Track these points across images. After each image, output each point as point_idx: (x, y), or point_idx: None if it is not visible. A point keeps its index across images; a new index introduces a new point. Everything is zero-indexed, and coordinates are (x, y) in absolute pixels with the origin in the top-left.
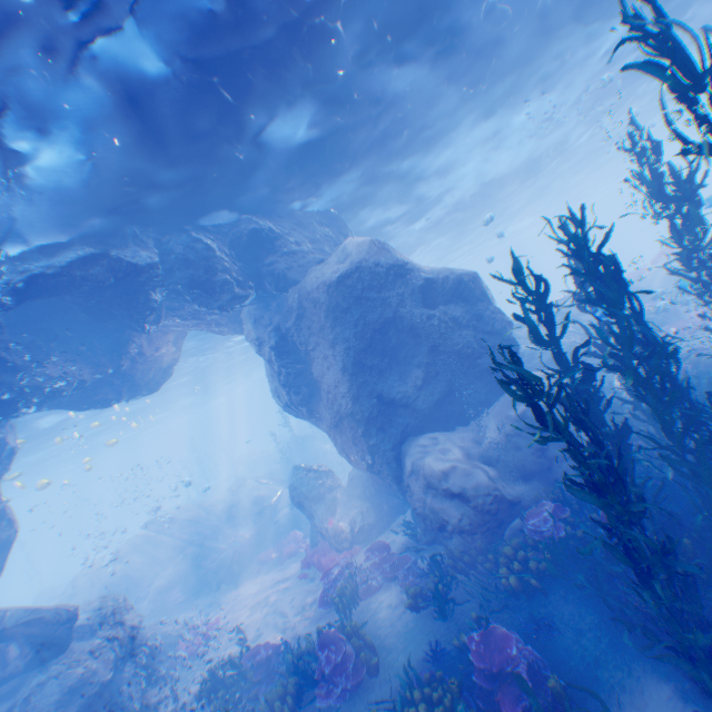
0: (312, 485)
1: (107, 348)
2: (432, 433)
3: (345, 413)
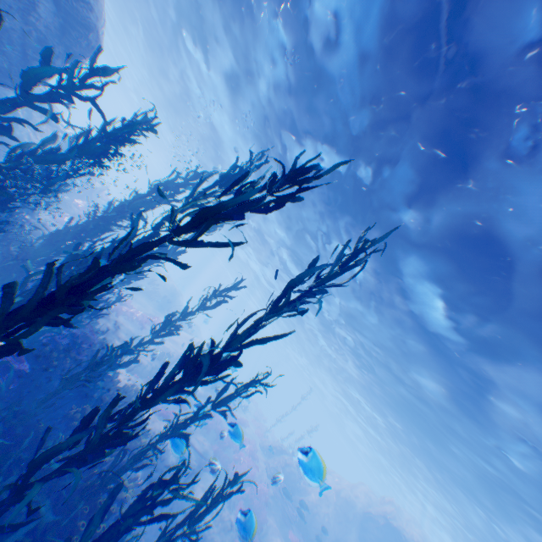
0: None
1: None
2: None
3: None
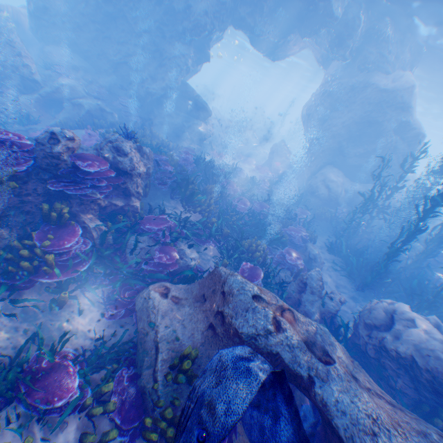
0: (282, 151)
1: (282, 30)
2: (339, 172)
3: (324, 138)
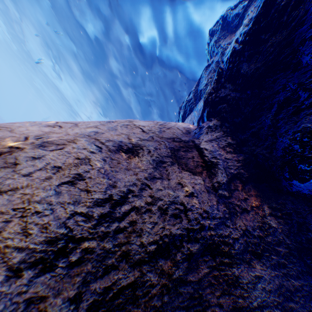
0: None
1: None
2: None
3: None
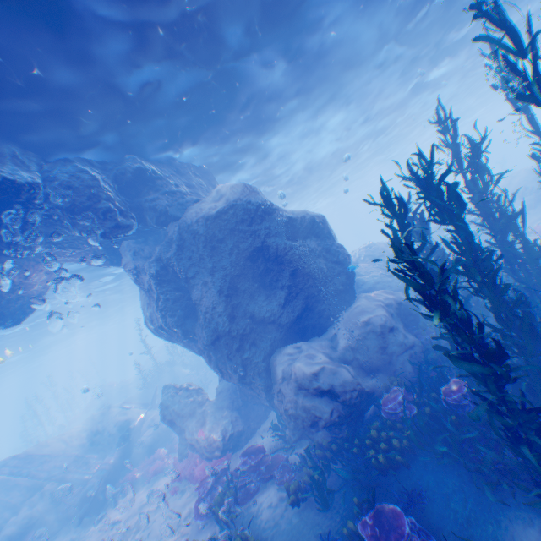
0: (183, 402)
1: None
2: (295, 343)
3: (222, 330)
